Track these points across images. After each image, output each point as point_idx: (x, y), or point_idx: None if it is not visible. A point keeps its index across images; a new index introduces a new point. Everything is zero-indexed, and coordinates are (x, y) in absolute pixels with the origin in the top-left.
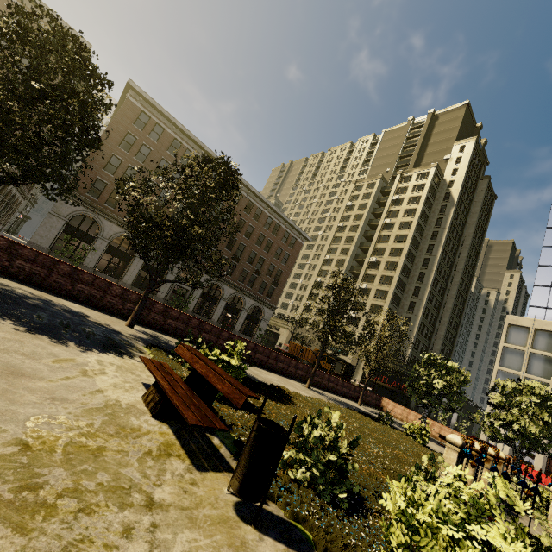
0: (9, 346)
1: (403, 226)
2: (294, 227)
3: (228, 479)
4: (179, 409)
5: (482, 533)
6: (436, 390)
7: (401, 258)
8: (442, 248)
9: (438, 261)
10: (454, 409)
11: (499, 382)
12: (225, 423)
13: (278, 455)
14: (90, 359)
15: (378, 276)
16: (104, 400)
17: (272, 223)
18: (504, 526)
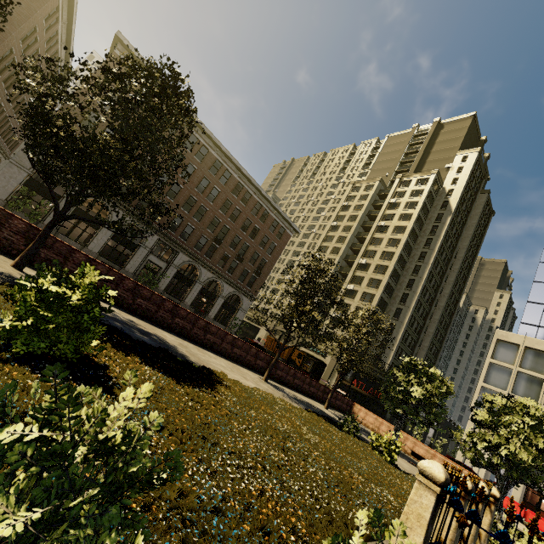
0: None
1: (397, 230)
2: (284, 216)
3: None
4: None
5: None
6: (414, 399)
7: (392, 262)
8: (435, 257)
9: (429, 269)
10: (432, 423)
11: (487, 397)
12: None
13: None
14: None
15: (366, 278)
16: None
17: (261, 210)
18: None
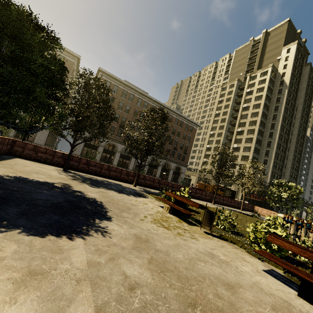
0: (123, 198)
1: (255, 107)
2: (190, 121)
3: (199, 228)
4: (180, 210)
5: (273, 230)
6: (283, 198)
7: (256, 126)
8: (282, 116)
9: (281, 124)
10: (295, 207)
11: None
12: (190, 216)
13: (213, 218)
14: (140, 199)
15: (243, 139)
16: (156, 210)
17: (179, 121)
18: (280, 229)
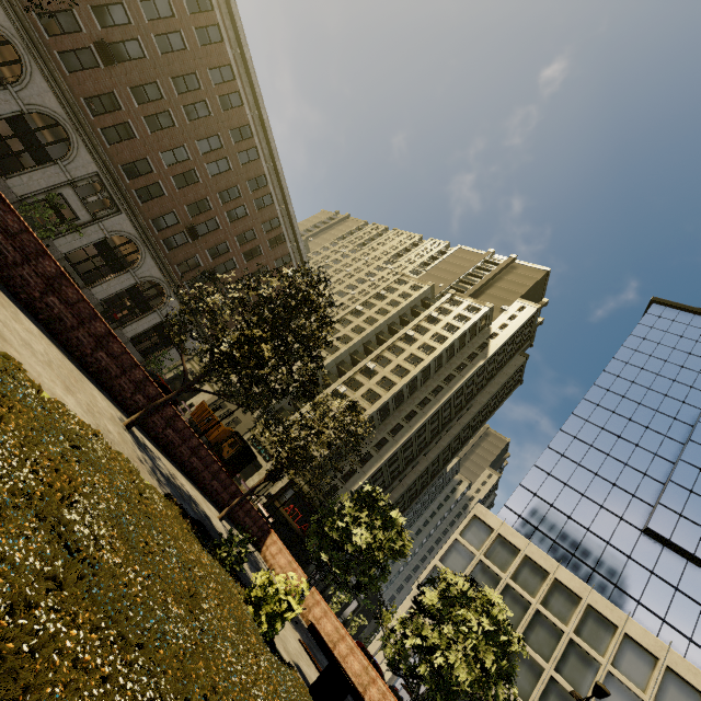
0: None
1: (424, 348)
2: (302, 256)
3: None
4: None
5: None
6: (353, 546)
7: (402, 380)
8: (450, 397)
9: (438, 408)
10: (362, 589)
11: (447, 574)
12: None
13: None
14: None
15: (365, 387)
16: None
17: (277, 230)
18: None
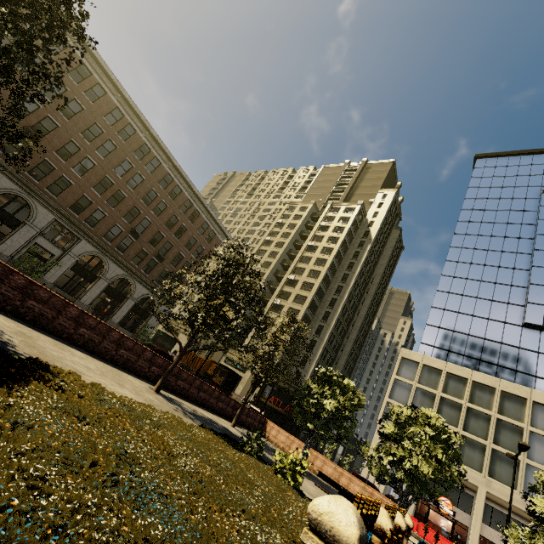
0: None
1: (325, 251)
2: (216, 220)
3: None
4: None
5: None
6: (326, 412)
7: (318, 280)
8: (355, 279)
9: (350, 290)
10: (343, 438)
11: (394, 408)
12: None
13: None
14: None
15: (293, 294)
16: None
17: (191, 208)
18: None
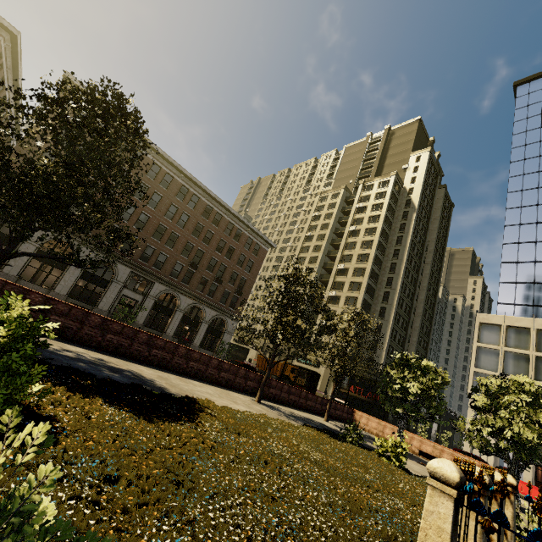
0: None
1: (368, 232)
2: (257, 233)
3: None
4: None
5: None
6: (412, 395)
7: (368, 263)
8: (408, 252)
9: (405, 265)
10: (434, 417)
11: (482, 380)
12: None
13: None
14: None
15: (347, 283)
16: None
17: (234, 229)
18: None
